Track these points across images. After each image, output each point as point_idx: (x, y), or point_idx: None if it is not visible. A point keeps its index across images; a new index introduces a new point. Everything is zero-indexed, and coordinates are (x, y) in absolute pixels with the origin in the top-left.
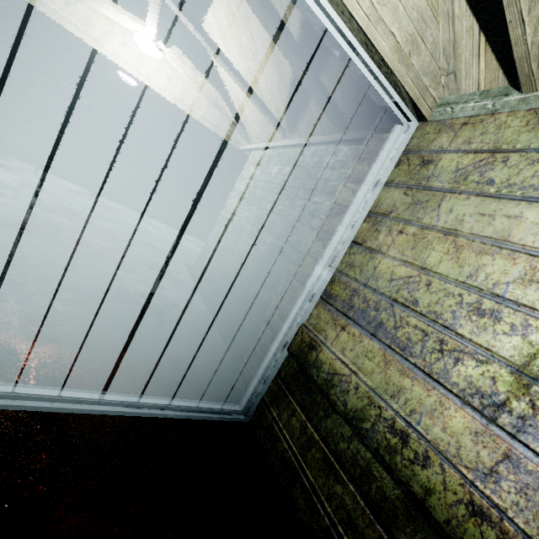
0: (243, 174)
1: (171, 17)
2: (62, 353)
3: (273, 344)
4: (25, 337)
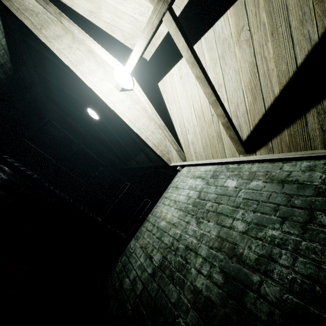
0: (178, 185)
1: (140, 75)
2: None
3: None
4: None
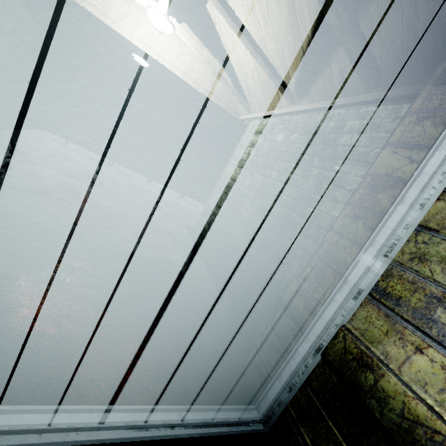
0: (243, 143)
1: None
2: (64, 344)
3: (301, 345)
4: (26, 324)
